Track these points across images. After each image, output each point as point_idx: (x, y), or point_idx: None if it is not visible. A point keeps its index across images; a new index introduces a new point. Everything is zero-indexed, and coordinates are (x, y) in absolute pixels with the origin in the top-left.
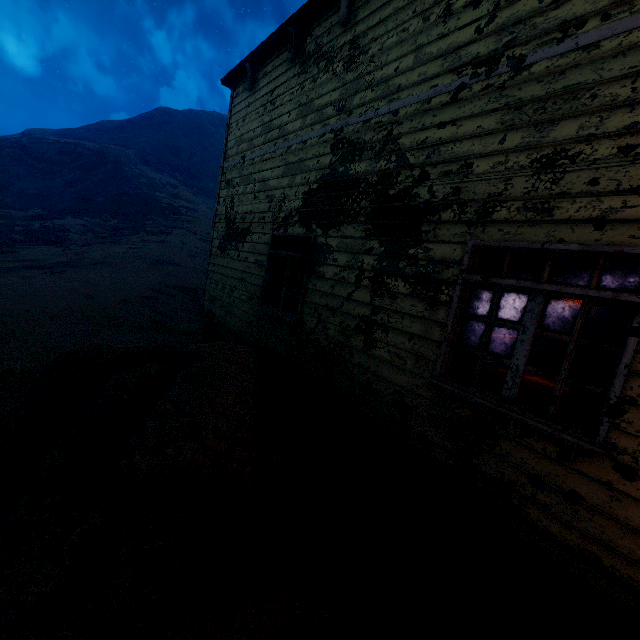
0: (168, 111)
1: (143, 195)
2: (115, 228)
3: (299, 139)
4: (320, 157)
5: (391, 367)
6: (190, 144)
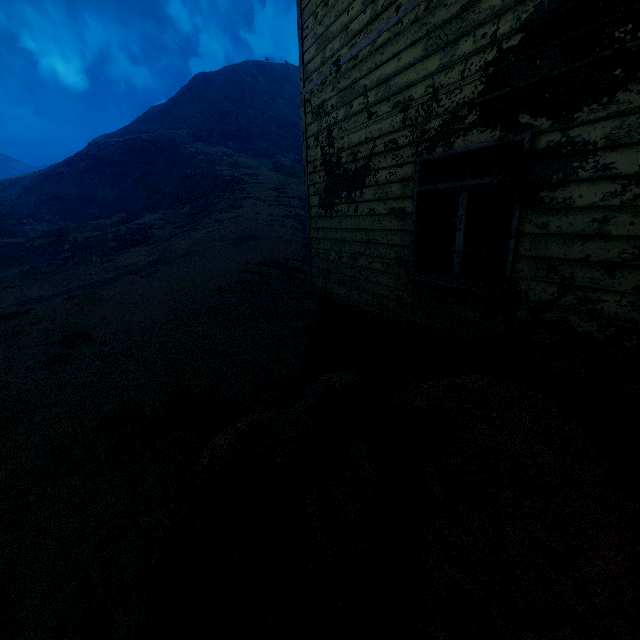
0: (204, 76)
1: (204, 173)
2: (189, 214)
3: None
4: None
5: None
6: (233, 105)
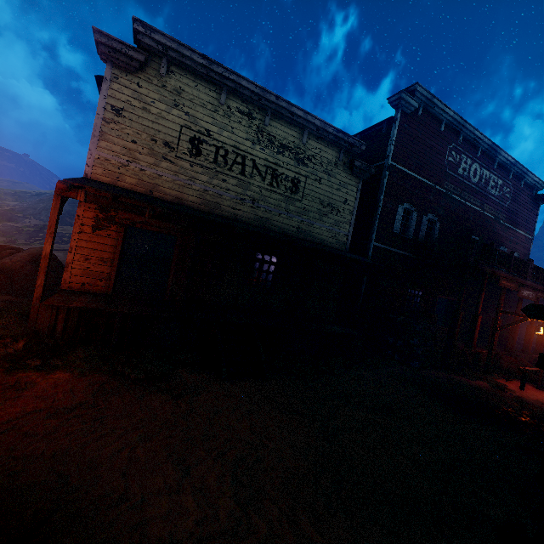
0: None
1: None
2: None
3: None
4: None
5: None
6: None
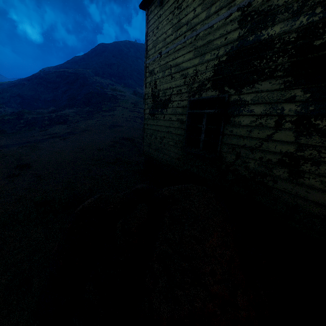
0: (103, 45)
1: (98, 92)
2: (88, 111)
3: (206, 26)
4: (227, 34)
5: (325, 194)
6: (117, 61)
